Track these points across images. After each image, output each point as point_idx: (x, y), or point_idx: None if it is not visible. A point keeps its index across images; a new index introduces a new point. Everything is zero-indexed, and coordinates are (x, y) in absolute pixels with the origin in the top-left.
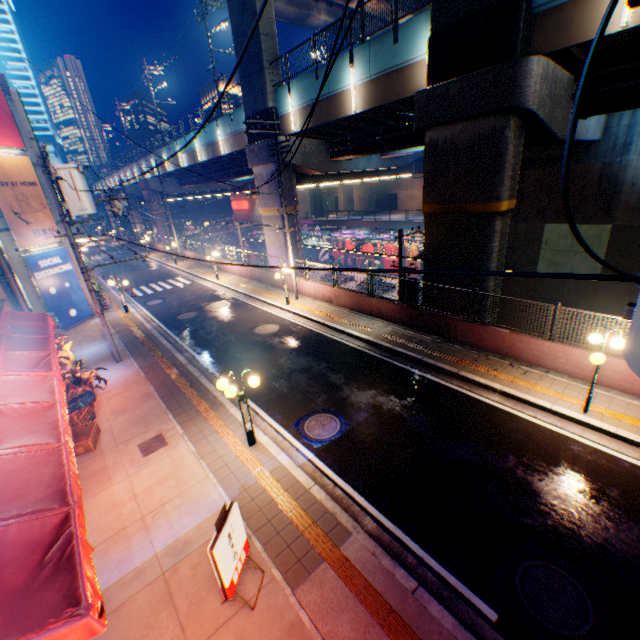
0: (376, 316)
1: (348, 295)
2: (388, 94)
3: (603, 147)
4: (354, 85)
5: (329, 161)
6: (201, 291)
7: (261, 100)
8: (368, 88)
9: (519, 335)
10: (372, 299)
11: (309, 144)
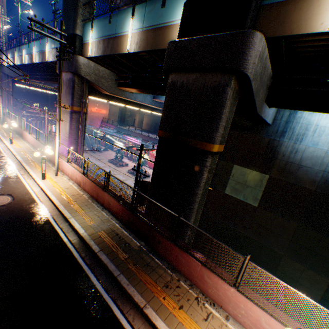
0: (106, 208)
1: (91, 184)
2: (152, 43)
3: (271, 129)
4: (132, 31)
5: (117, 88)
6: None
7: (72, 26)
8: (140, 36)
9: (209, 271)
10: (106, 193)
11: (103, 71)
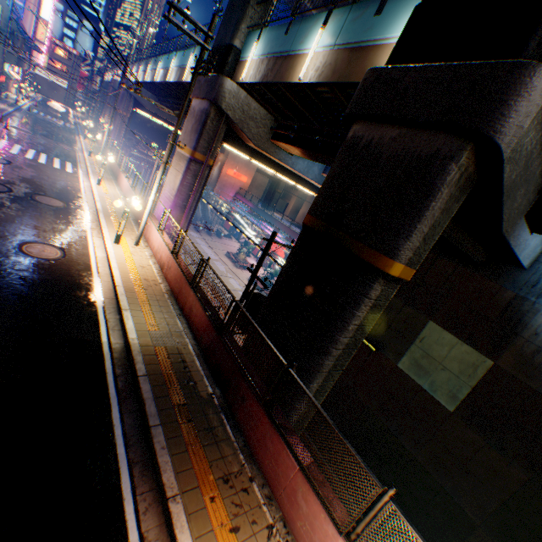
0: (186, 315)
1: (177, 271)
2: (342, 71)
3: (525, 278)
4: (315, 50)
5: (269, 140)
6: (64, 182)
7: (231, 33)
8: (326, 58)
9: (309, 486)
10: (192, 292)
11: (256, 109)
